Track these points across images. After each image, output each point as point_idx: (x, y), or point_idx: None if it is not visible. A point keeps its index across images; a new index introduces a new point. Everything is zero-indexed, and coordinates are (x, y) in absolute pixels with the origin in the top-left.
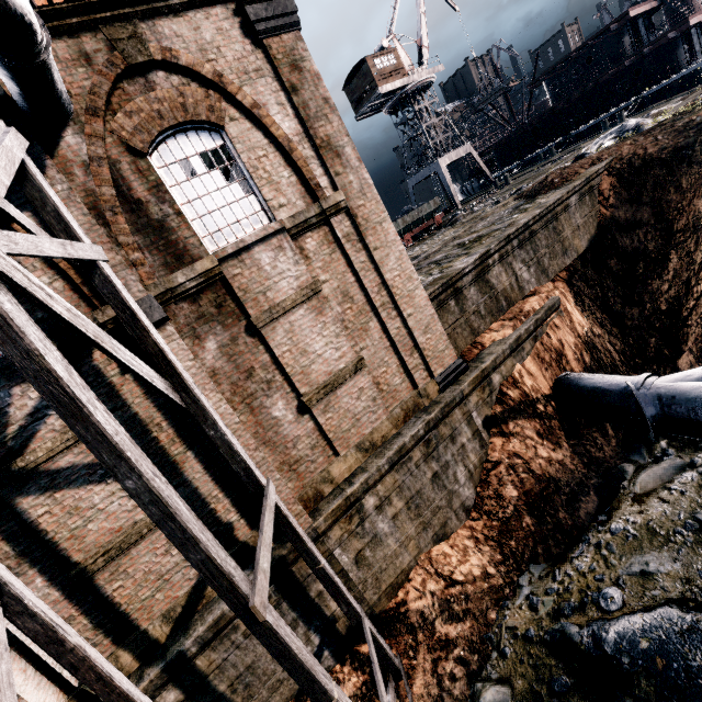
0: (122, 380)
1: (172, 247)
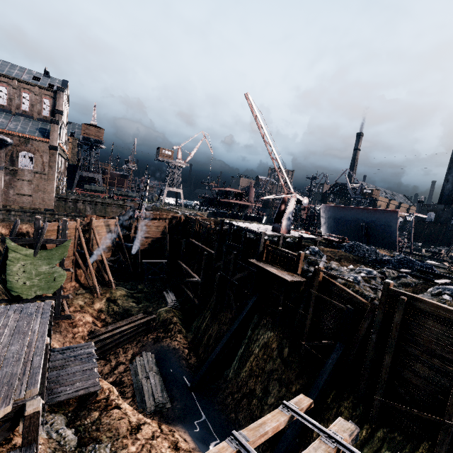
0: None
1: (13, 163)
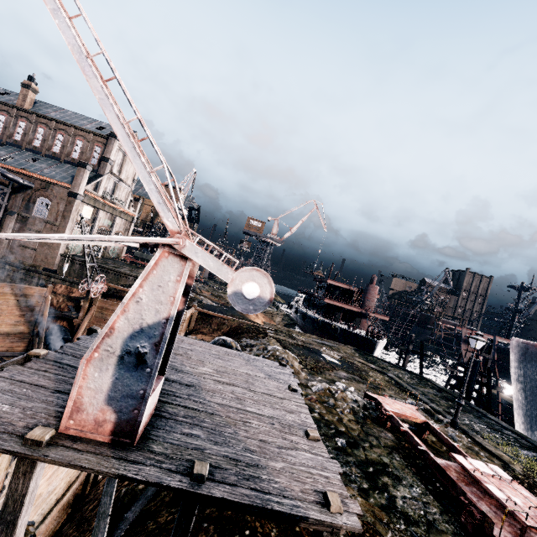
0: (5, 218)
1: (28, 210)
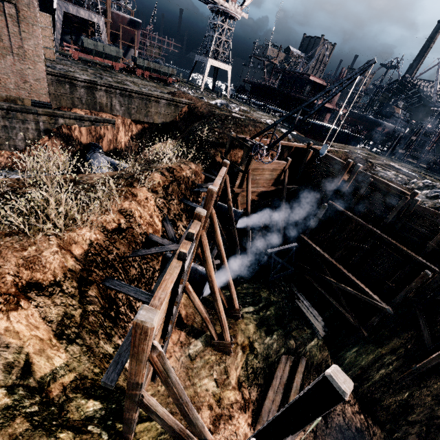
0: None
1: None
